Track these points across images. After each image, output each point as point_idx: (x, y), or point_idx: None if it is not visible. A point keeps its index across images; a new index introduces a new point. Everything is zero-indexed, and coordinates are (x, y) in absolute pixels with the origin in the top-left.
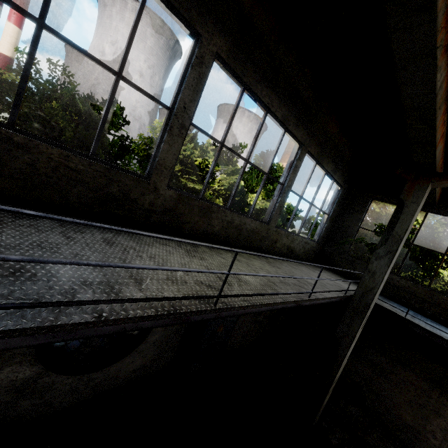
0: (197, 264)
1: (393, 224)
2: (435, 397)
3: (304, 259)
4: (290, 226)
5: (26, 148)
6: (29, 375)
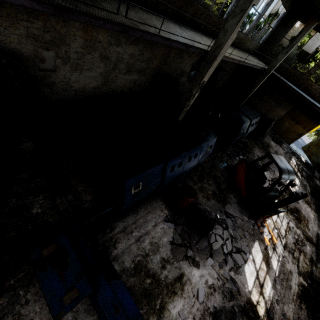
0: (234, 52)
1: (294, 40)
2: (275, 107)
3: (251, 53)
4: (243, 28)
5: (210, 17)
6: (184, 80)
